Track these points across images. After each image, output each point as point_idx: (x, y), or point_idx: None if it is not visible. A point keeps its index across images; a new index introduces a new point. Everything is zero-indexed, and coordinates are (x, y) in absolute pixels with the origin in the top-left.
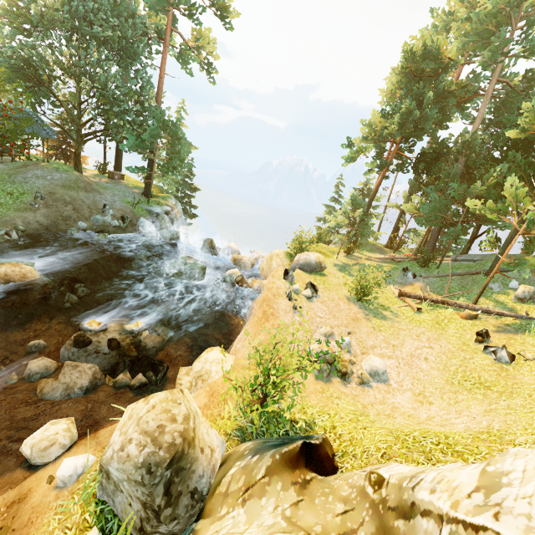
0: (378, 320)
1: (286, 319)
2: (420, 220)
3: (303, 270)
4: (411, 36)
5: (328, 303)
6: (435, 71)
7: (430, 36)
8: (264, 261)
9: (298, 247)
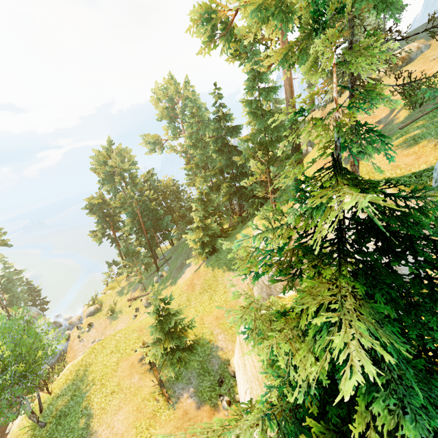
0: (114, 321)
1: (77, 347)
2: (131, 261)
3: (90, 316)
4: (84, 200)
5: (97, 326)
6: (104, 203)
7: (91, 198)
8: (83, 314)
9: (94, 299)
